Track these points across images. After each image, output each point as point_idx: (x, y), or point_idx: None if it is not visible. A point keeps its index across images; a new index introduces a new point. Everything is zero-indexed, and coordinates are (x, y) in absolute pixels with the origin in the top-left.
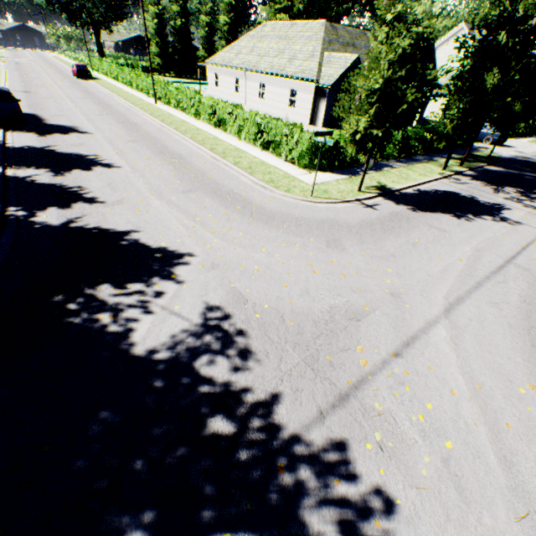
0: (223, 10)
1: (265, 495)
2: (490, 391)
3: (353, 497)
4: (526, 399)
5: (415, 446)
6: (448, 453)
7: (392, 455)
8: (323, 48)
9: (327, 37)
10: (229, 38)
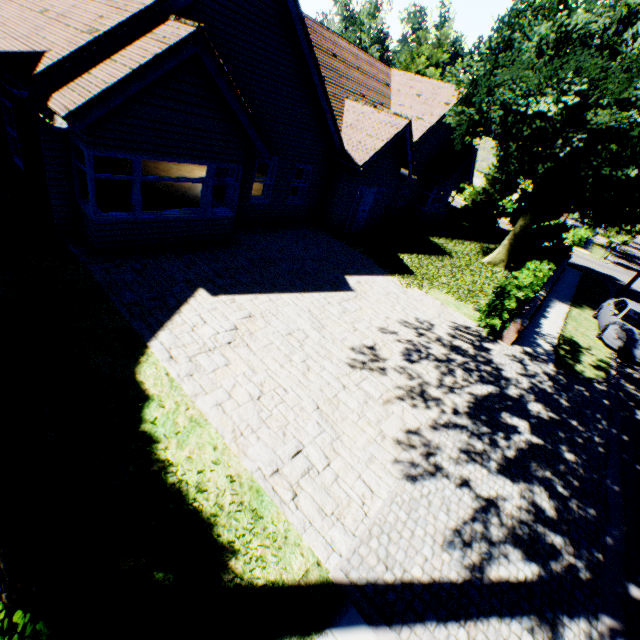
0: None
1: None
2: None
3: None
4: None
5: None
6: None
7: None
8: None
9: None
10: None
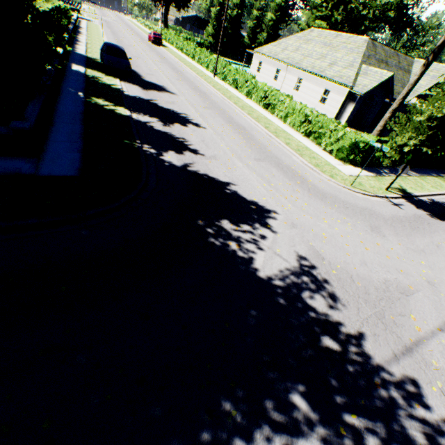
0: (272, 8)
1: (371, 398)
2: None
3: (430, 419)
4: None
5: None
6: None
7: None
8: (362, 61)
9: (367, 52)
10: (270, 31)
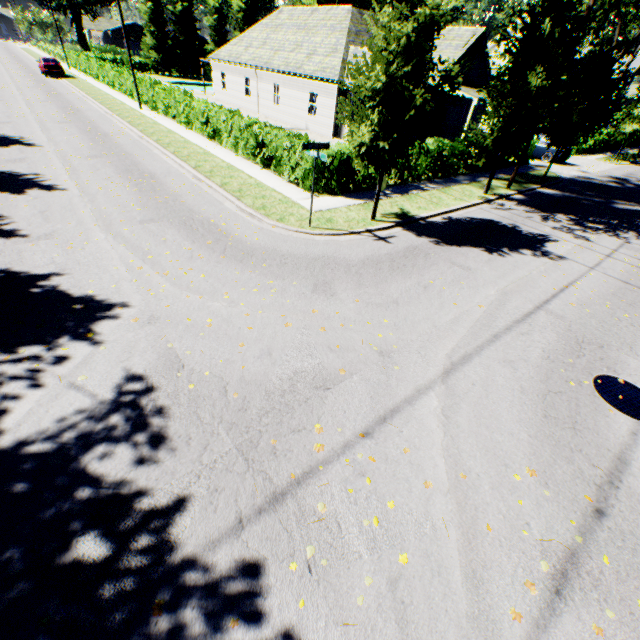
0: None
1: None
2: (476, 480)
3: None
4: (520, 490)
5: (358, 563)
6: (400, 571)
7: (322, 577)
8: (349, 41)
9: (354, 27)
10: (244, 28)
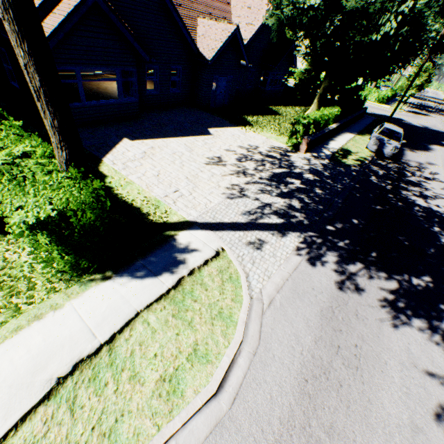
0: None
1: None
2: None
3: None
4: None
5: None
6: None
7: None
8: None
9: None
10: None
